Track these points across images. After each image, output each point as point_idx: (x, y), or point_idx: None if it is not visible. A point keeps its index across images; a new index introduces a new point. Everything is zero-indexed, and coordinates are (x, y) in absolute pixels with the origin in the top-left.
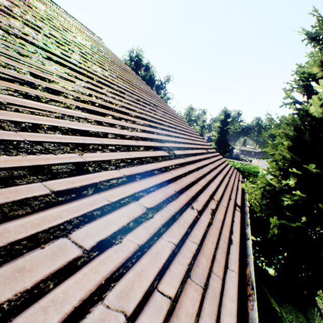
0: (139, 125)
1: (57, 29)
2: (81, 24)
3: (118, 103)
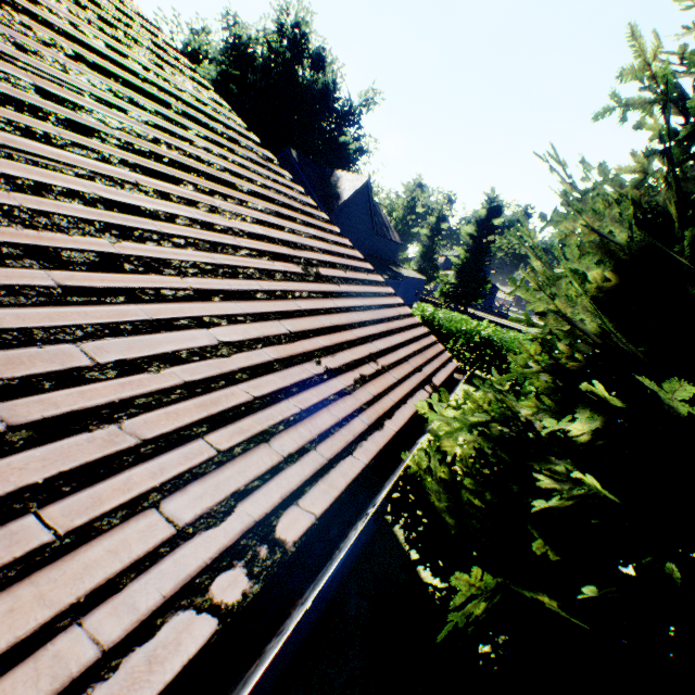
0: None
1: None
2: None
3: None
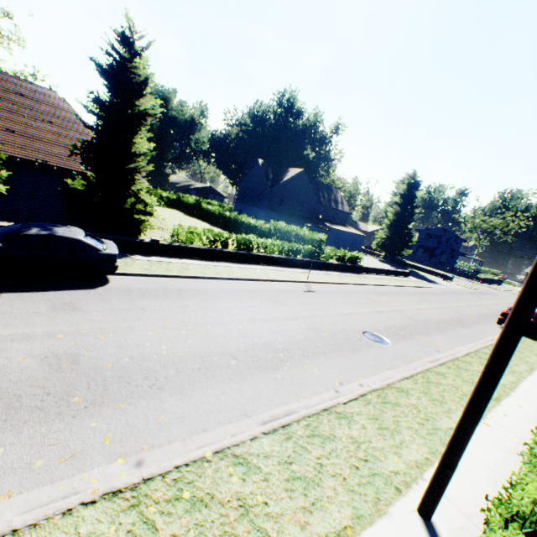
0: (2, 121)
1: (2, 92)
2: (40, 86)
3: (1, 115)
